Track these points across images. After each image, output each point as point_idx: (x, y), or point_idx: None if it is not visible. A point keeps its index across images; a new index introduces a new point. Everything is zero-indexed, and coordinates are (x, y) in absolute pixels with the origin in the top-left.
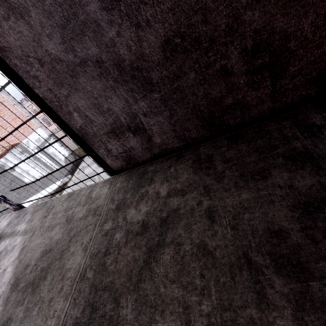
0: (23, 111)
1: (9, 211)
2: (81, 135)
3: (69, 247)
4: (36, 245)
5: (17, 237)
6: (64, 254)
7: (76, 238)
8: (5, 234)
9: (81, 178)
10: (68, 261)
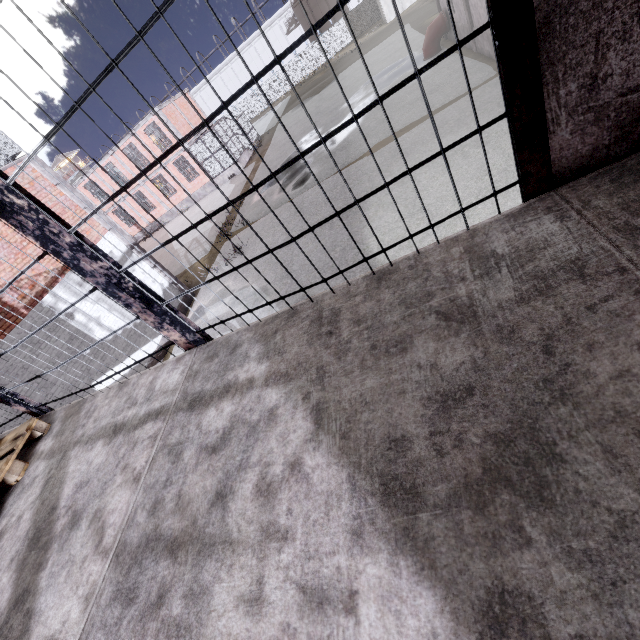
0: (75, 199)
1: (74, 399)
2: (544, 15)
3: (571, 365)
4: (372, 391)
5: (257, 392)
6: (576, 386)
7: (577, 340)
8: (201, 395)
9: (202, 327)
10: (633, 397)
